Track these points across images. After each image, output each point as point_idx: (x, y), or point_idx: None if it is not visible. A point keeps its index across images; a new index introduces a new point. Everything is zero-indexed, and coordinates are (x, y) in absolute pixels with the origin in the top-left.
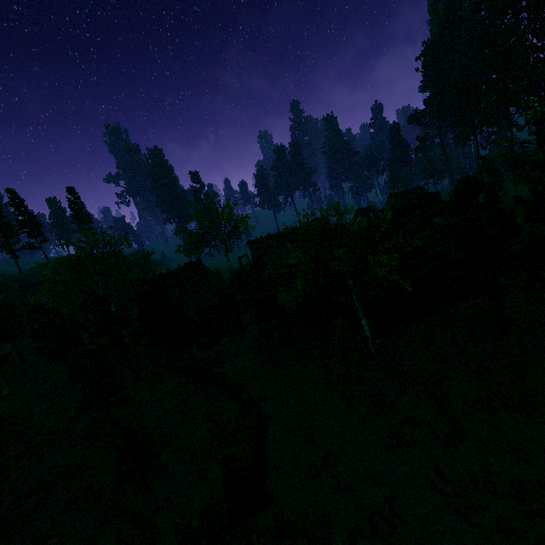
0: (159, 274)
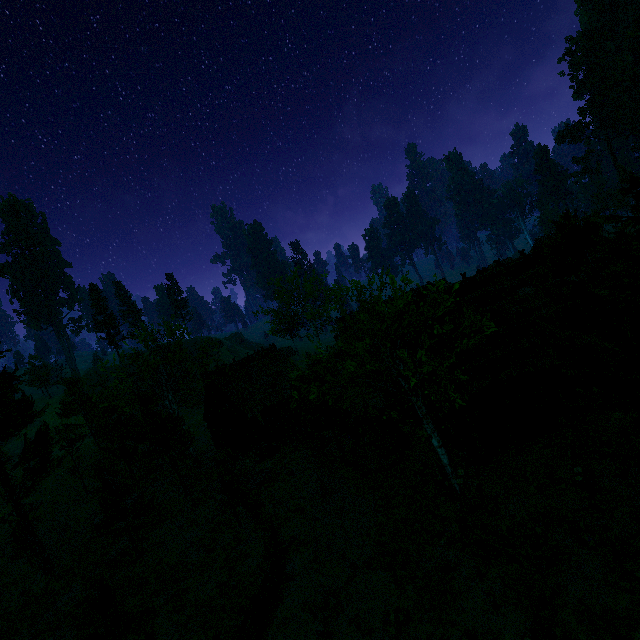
0: (222, 365)
